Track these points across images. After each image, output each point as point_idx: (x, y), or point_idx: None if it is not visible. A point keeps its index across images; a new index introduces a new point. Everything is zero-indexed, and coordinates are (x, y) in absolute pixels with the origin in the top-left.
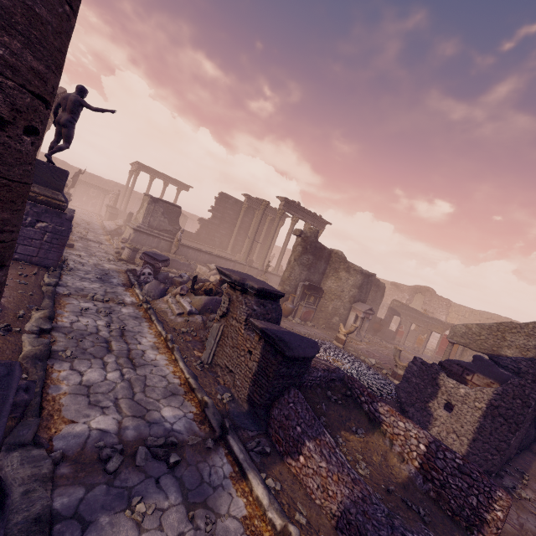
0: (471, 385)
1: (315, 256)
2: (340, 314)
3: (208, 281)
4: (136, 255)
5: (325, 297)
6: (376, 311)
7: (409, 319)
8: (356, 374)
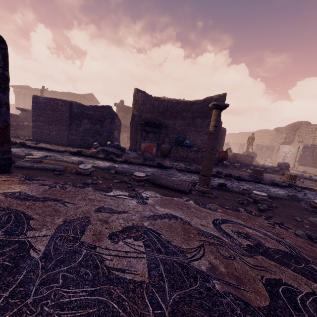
0: None
1: (125, 112)
2: None
3: None
4: None
5: None
6: None
7: None
8: None
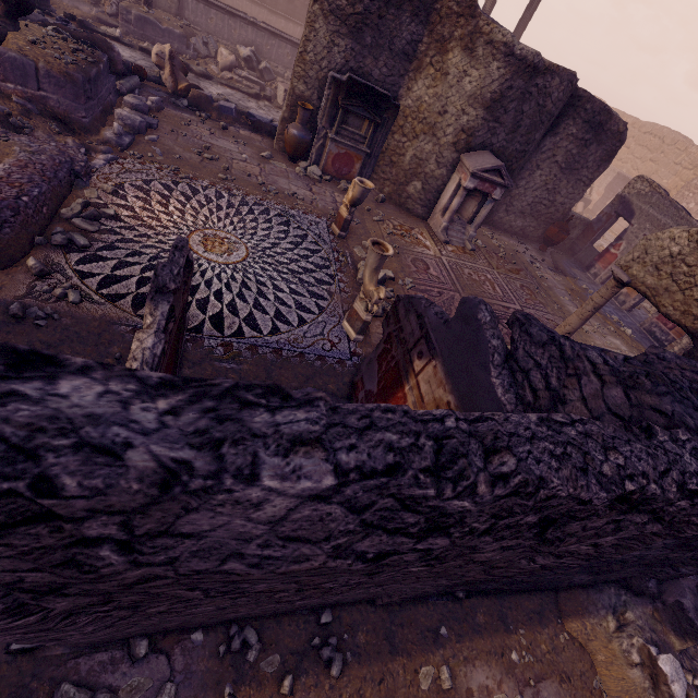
0: (410, 388)
1: None
2: (426, 175)
3: (93, 39)
4: (83, 5)
5: (404, 129)
6: (572, 199)
7: (648, 229)
8: (213, 277)
